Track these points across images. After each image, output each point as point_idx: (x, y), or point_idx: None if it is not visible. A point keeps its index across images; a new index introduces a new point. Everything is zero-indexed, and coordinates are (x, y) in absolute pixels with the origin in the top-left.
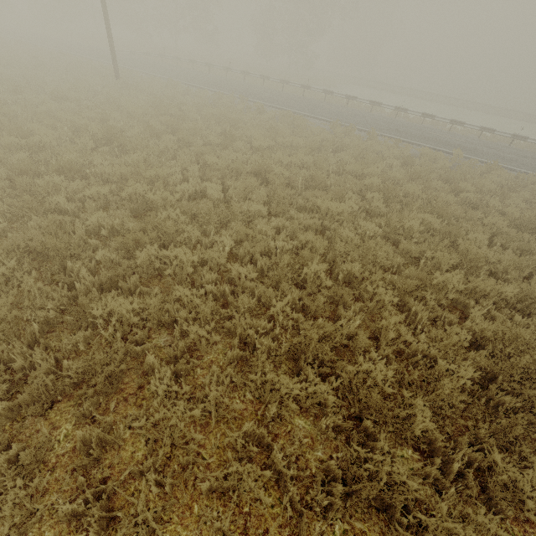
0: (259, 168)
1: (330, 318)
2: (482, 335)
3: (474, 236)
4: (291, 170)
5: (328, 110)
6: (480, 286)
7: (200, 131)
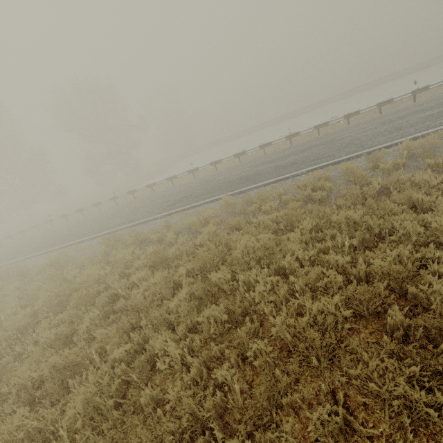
0: None
1: None
2: None
3: None
4: None
5: (122, 215)
6: None
7: None
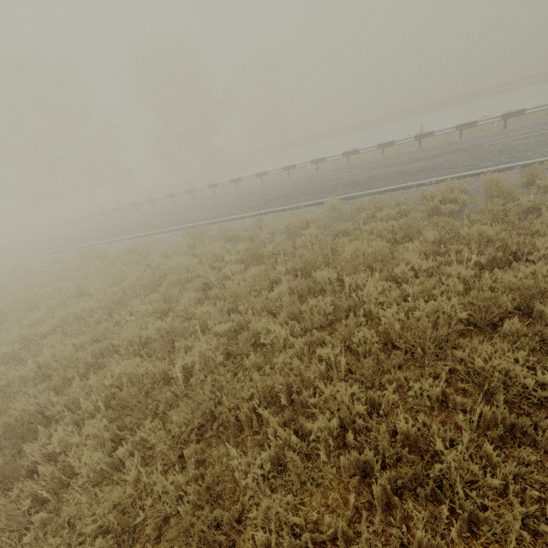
0: None
1: None
2: None
3: (265, 505)
4: None
5: (203, 210)
6: None
7: None
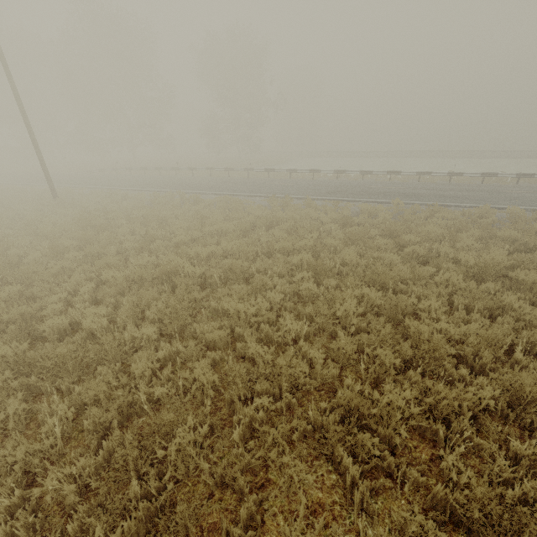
0: (166, 272)
1: (215, 531)
2: (467, 513)
3: (427, 304)
4: (210, 263)
5: (269, 186)
6: (442, 403)
7: (116, 238)
